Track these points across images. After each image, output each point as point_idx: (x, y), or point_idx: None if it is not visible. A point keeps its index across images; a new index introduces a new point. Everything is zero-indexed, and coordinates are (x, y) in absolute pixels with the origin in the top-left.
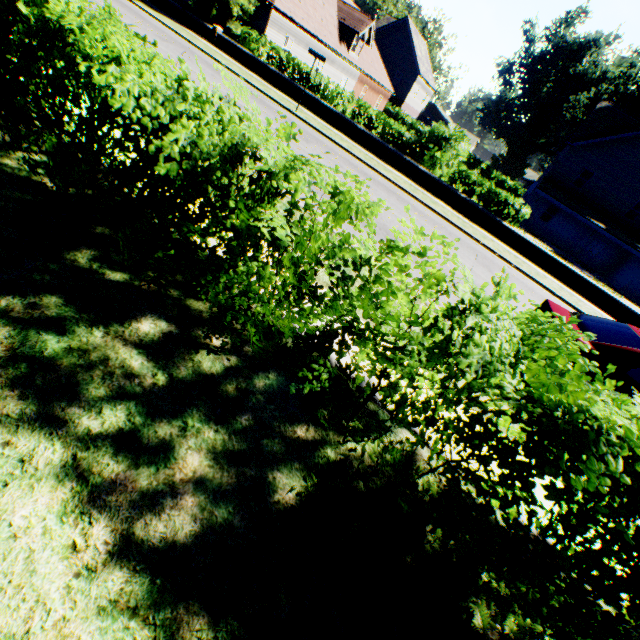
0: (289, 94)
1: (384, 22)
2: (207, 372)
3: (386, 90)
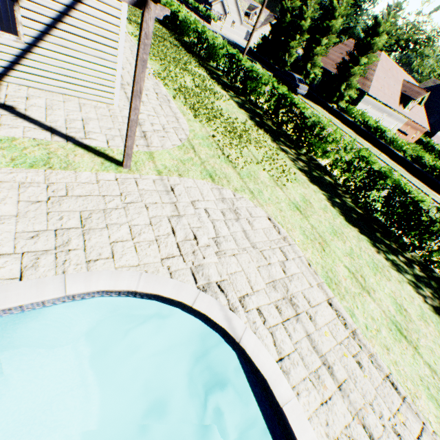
0: (369, 142)
1: (429, 82)
2: (418, 274)
3: (423, 128)
